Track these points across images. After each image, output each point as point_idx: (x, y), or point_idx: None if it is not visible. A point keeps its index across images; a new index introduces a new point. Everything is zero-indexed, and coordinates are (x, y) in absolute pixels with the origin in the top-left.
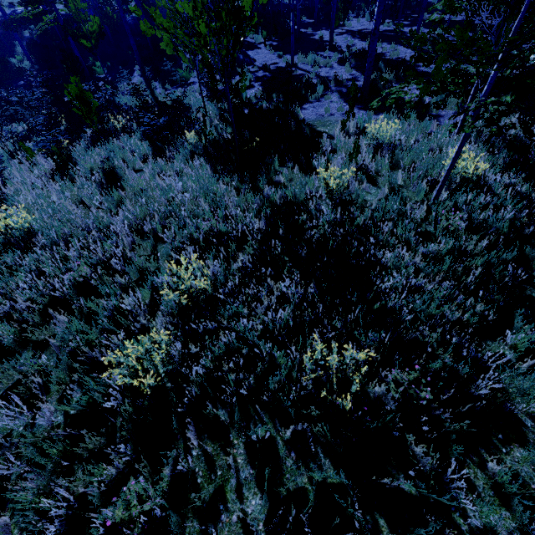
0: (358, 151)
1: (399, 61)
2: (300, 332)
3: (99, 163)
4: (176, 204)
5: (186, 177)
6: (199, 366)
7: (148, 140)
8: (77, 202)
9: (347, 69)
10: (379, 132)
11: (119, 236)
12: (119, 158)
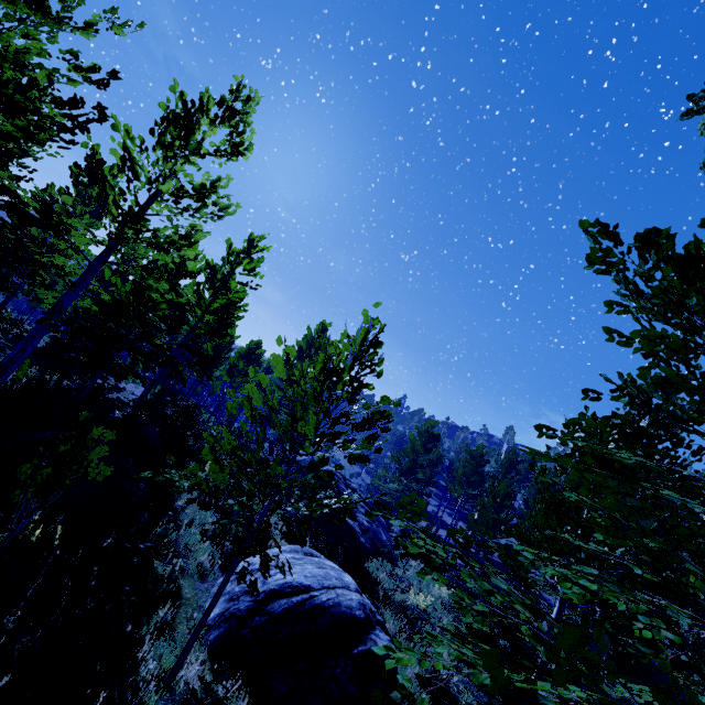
0: None
1: None
2: None
3: None
4: None
5: None
6: None
7: None
8: None
9: None
10: None
11: None
12: None
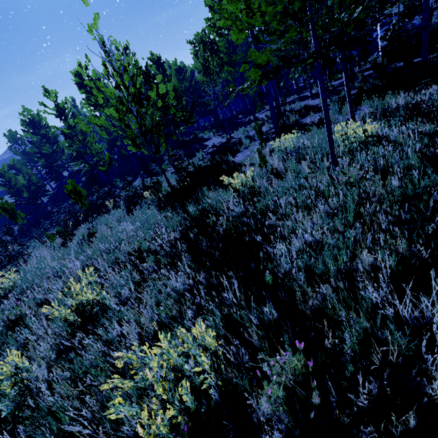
0: (265, 161)
1: (301, 107)
2: (188, 332)
3: (86, 230)
4: (121, 240)
5: (135, 220)
6: (55, 396)
7: (128, 208)
8: (55, 259)
9: (266, 126)
10: (282, 144)
11: (68, 276)
12: (104, 224)
